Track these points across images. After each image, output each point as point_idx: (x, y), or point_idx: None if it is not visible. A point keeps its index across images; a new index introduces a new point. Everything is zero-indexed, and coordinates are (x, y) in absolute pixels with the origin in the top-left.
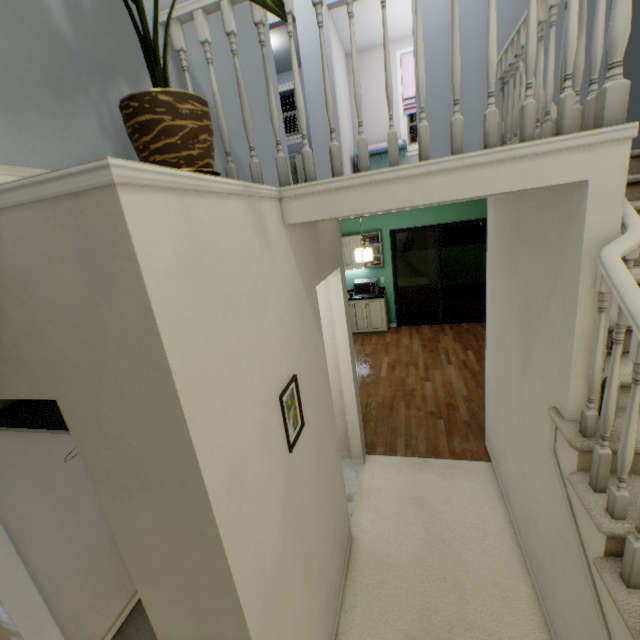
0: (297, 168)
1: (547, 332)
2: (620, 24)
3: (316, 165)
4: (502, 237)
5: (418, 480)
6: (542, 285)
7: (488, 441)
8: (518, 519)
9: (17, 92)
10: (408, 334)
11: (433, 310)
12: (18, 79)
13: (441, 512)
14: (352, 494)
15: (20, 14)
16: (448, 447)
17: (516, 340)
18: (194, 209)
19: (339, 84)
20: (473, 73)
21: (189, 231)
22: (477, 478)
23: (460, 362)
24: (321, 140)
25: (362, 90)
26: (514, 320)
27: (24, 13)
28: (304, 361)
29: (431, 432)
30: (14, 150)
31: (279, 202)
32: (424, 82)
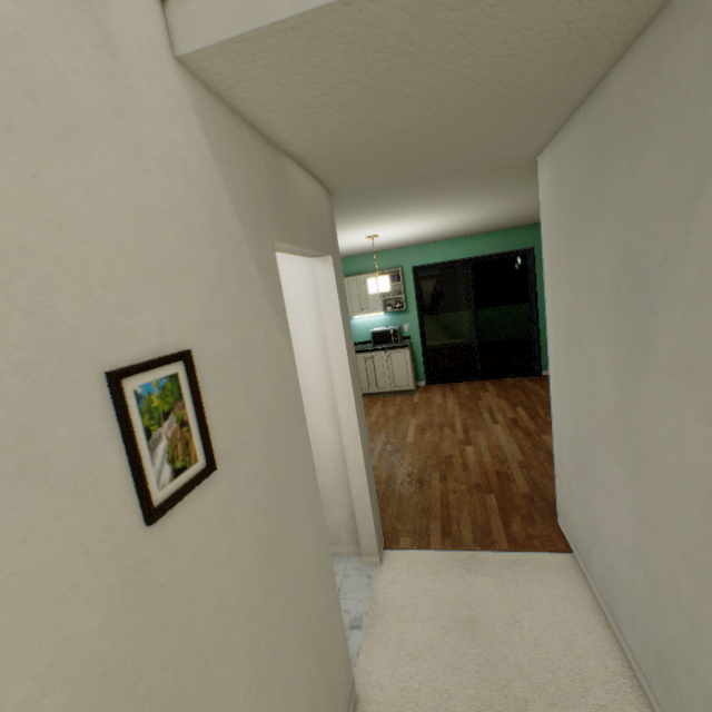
0: None
1: (692, 274)
2: None
3: None
4: (568, 190)
5: (464, 587)
6: (669, 194)
7: (564, 520)
8: (641, 653)
9: None
10: (441, 392)
11: (469, 366)
12: None
13: (505, 643)
14: (360, 616)
15: None
16: (505, 533)
17: (611, 334)
18: None
19: None
20: None
21: None
22: (555, 580)
23: (509, 420)
24: None
25: None
26: (603, 303)
27: None
28: (229, 344)
29: (479, 512)
30: None
31: (162, 8)
32: None
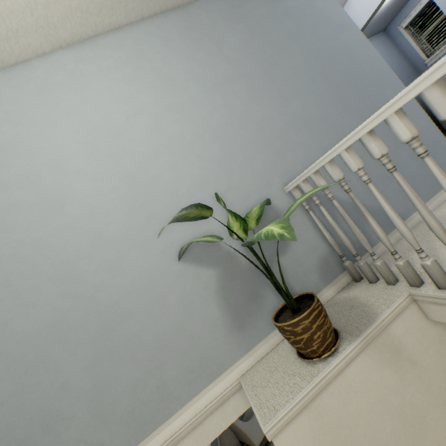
0: None
1: None
2: None
3: None
4: None
5: None
6: None
7: None
8: None
9: (241, 315)
10: None
11: None
12: (240, 308)
13: None
14: None
15: (233, 278)
16: None
17: None
18: (320, 404)
19: None
20: None
21: (321, 424)
22: None
23: None
24: None
25: None
26: None
27: (234, 275)
28: None
29: None
30: (247, 343)
31: (413, 301)
32: None
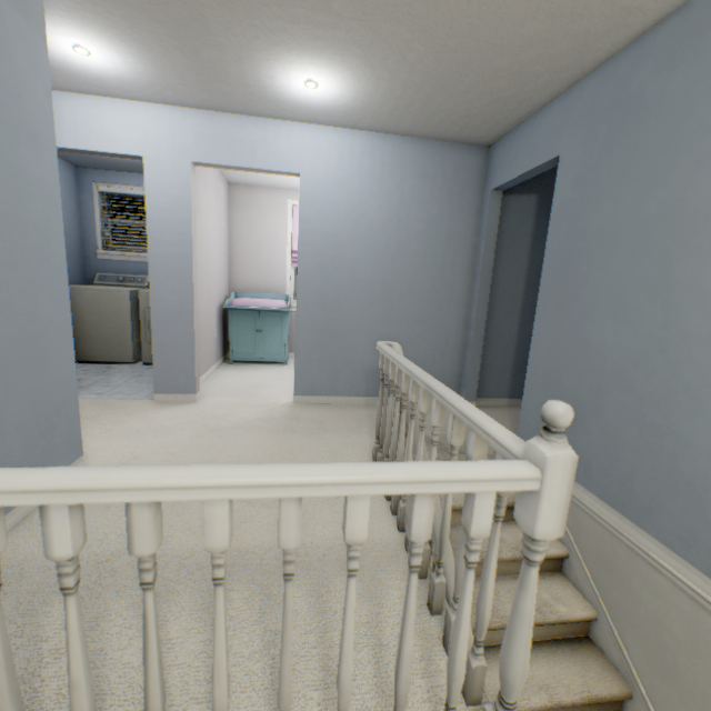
0: (141, 304)
1: None
2: (518, 668)
3: (155, 346)
4: None
5: None
6: None
7: None
8: None
9: None
10: None
11: None
12: None
13: None
14: None
15: None
16: None
17: None
18: None
19: (211, 226)
20: (360, 292)
21: None
22: None
23: None
24: (166, 316)
25: (246, 226)
26: None
27: None
28: None
29: None
30: None
31: None
32: (226, 705)
